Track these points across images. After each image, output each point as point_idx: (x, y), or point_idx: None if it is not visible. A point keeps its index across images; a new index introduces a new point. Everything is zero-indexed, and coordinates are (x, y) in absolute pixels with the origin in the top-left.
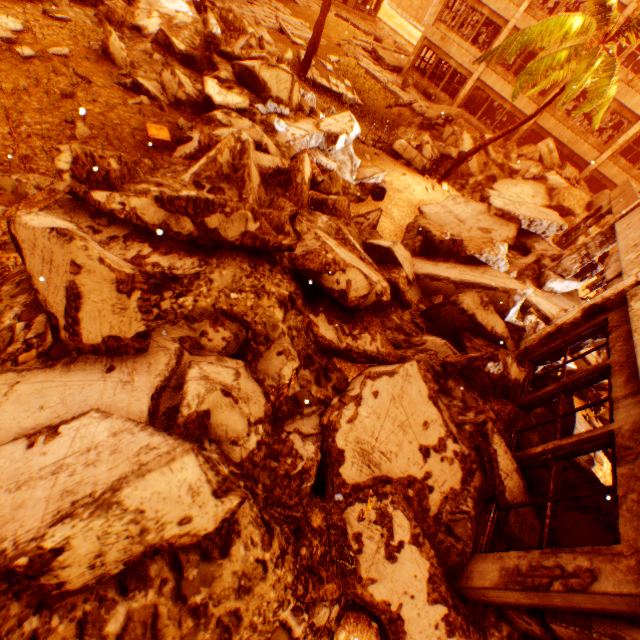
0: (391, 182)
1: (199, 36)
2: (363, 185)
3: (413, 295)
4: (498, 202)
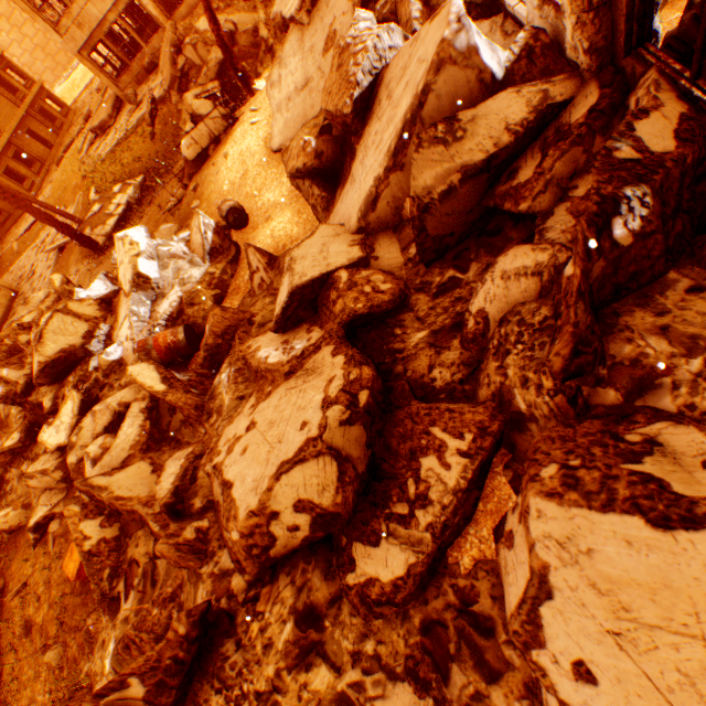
0: (231, 183)
1: None
2: (213, 250)
3: (389, 257)
4: (291, 1)
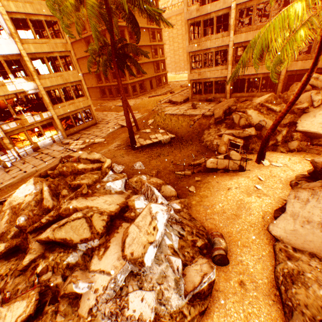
0: (223, 208)
1: (39, 203)
2: (197, 292)
3: None
4: None
